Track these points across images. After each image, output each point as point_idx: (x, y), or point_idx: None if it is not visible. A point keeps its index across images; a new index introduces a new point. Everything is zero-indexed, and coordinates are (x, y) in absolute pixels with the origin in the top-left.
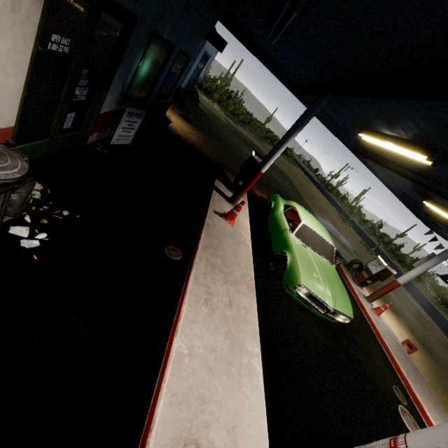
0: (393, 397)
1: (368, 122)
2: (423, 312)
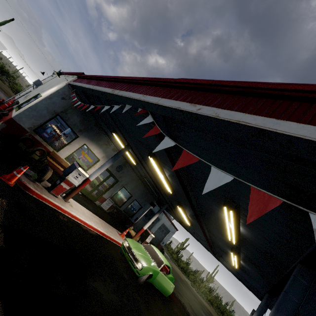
0: None
1: None
2: None
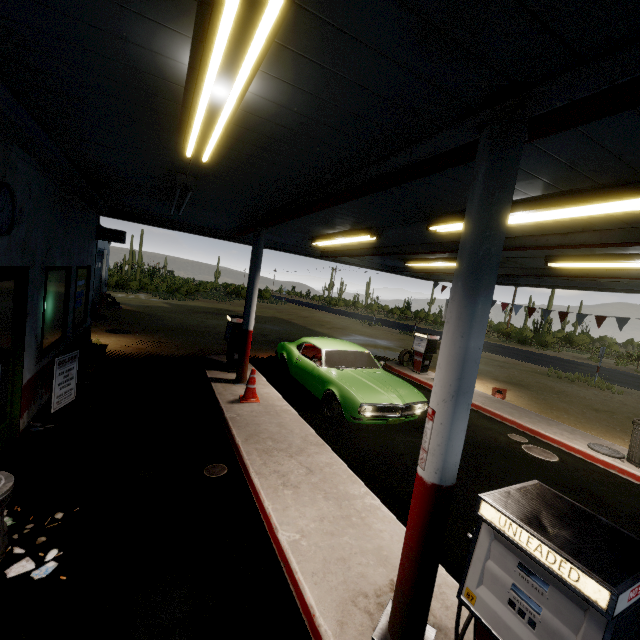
0: (514, 444)
1: (312, 232)
2: (495, 357)
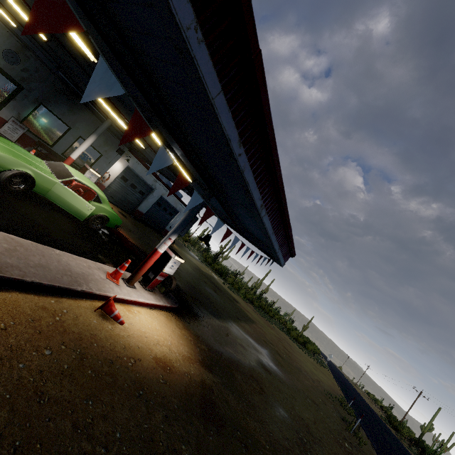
0: None
1: None
2: None
